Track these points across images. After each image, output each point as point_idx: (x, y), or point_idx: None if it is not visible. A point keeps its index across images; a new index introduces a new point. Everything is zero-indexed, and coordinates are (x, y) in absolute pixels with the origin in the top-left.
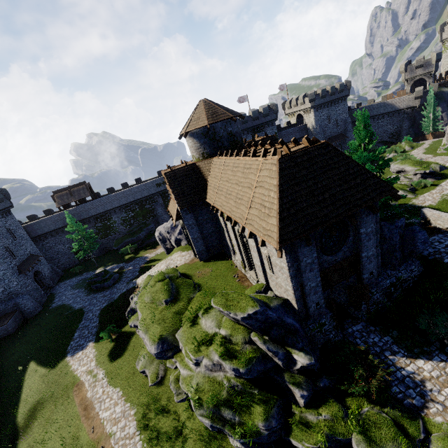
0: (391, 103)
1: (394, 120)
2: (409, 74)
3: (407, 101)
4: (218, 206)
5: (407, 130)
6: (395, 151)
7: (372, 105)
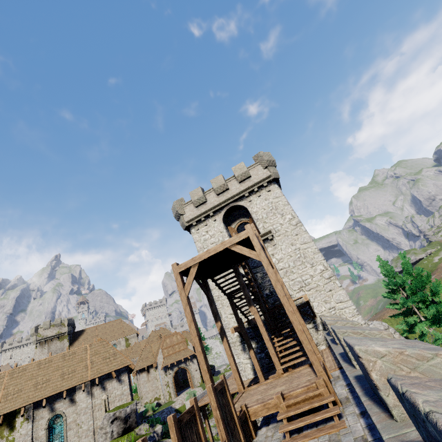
0: None
1: None
2: None
3: None
4: (18, 406)
5: None
6: None
7: None
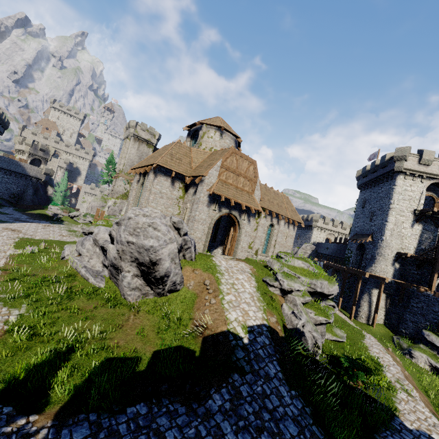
0: (24, 166)
1: (20, 182)
2: (33, 150)
3: (37, 171)
4: (266, 208)
5: (32, 196)
6: (69, 211)
7: (4, 156)
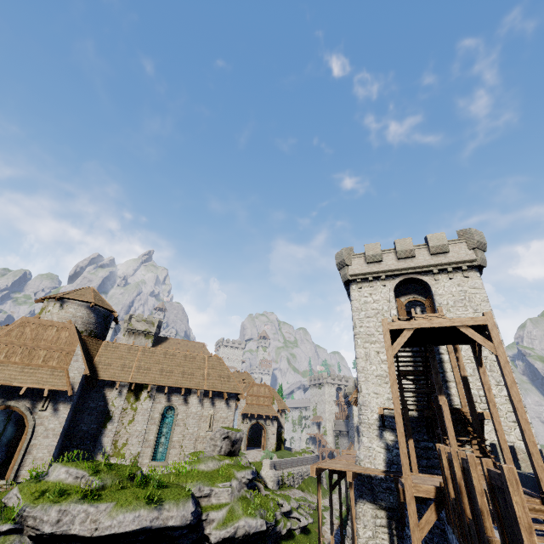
0: None
1: None
2: None
3: None
4: (147, 382)
5: None
6: None
7: None
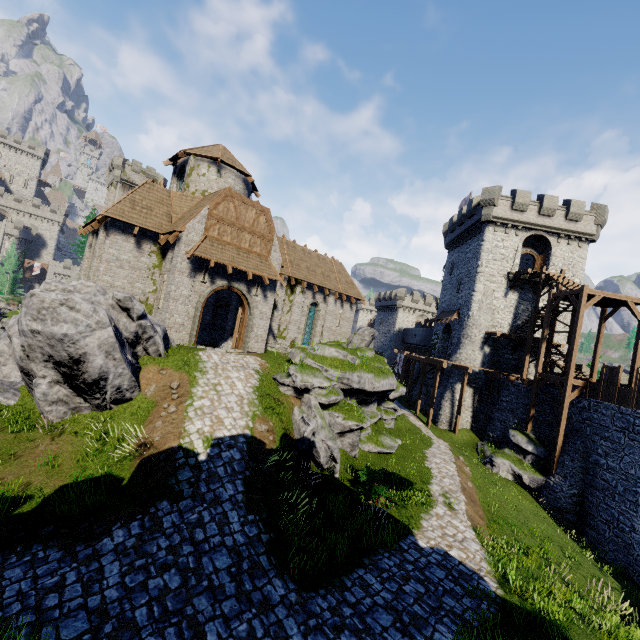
0: None
1: None
2: None
3: None
4: (303, 279)
5: None
6: (20, 302)
7: None
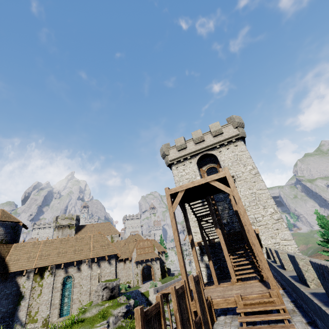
0: None
1: None
2: None
3: None
4: (47, 264)
5: None
6: None
7: None
